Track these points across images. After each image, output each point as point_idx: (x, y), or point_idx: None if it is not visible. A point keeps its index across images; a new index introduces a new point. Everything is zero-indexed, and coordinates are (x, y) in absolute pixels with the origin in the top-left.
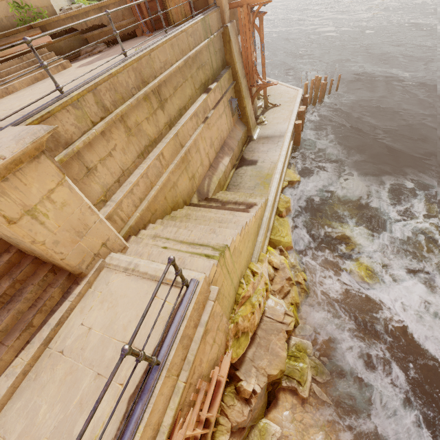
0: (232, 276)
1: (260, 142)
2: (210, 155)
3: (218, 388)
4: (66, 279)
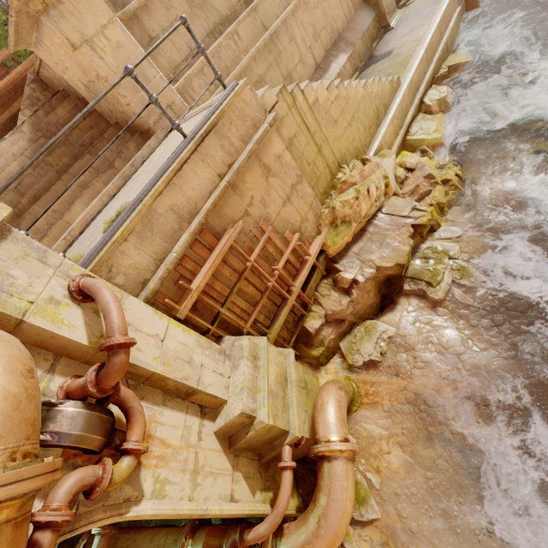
0: (319, 142)
1: (401, 27)
2: (314, 51)
3: (304, 265)
4: (139, 136)
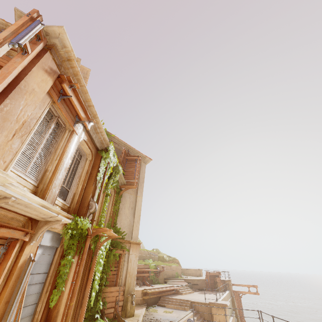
0: None
1: None
2: None
3: None
4: None
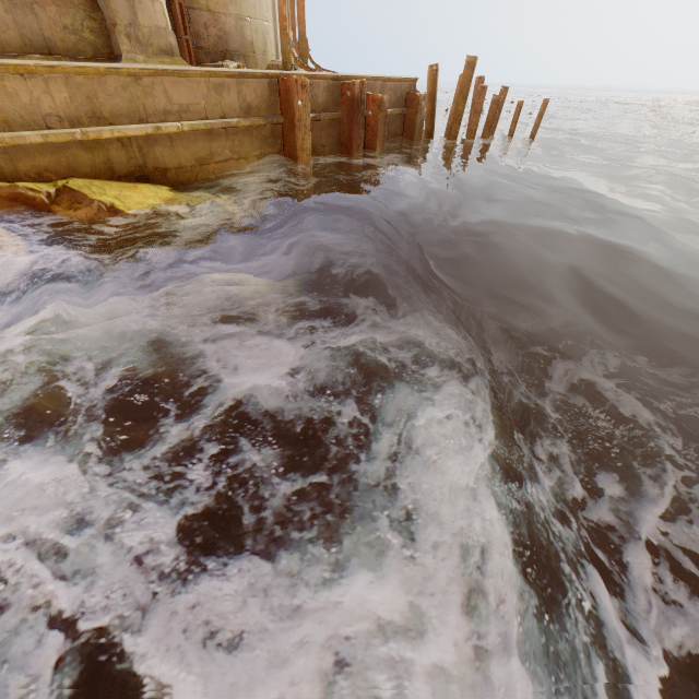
0: None
1: None
2: None
3: None
4: None
